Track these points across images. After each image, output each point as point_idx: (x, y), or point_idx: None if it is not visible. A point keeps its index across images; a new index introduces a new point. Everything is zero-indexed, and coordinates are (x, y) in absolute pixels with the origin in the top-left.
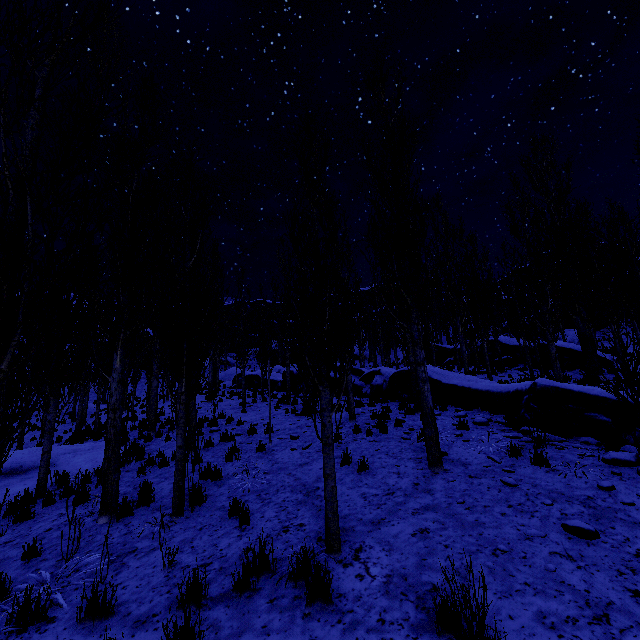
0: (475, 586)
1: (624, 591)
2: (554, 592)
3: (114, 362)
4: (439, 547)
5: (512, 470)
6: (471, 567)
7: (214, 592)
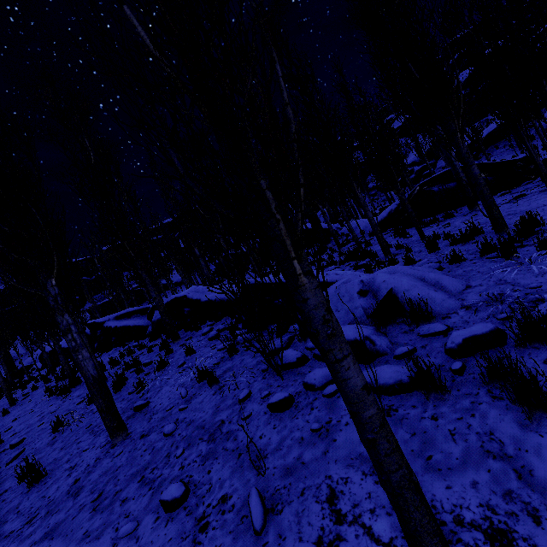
0: None
1: None
2: None
3: None
4: None
5: (185, 407)
6: None
7: None
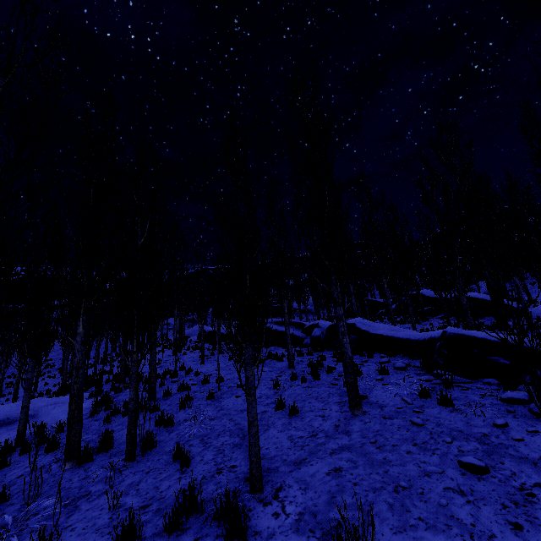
0: (375, 522)
1: (506, 524)
2: (443, 526)
3: (78, 327)
4: (348, 485)
5: (421, 411)
6: (361, 507)
7: (148, 532)
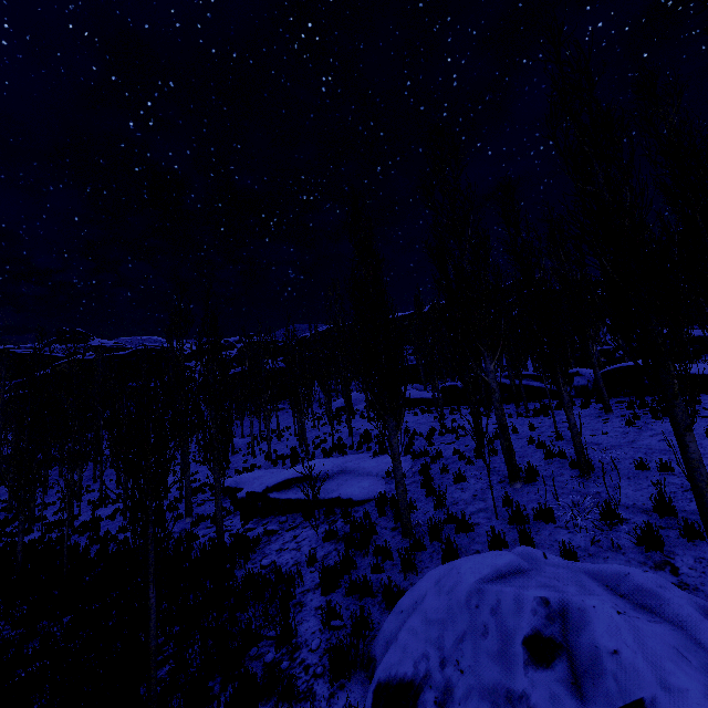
0: None
1: None
2: None
3: (488, 366)
4: None
5: None
6: None
7: None
